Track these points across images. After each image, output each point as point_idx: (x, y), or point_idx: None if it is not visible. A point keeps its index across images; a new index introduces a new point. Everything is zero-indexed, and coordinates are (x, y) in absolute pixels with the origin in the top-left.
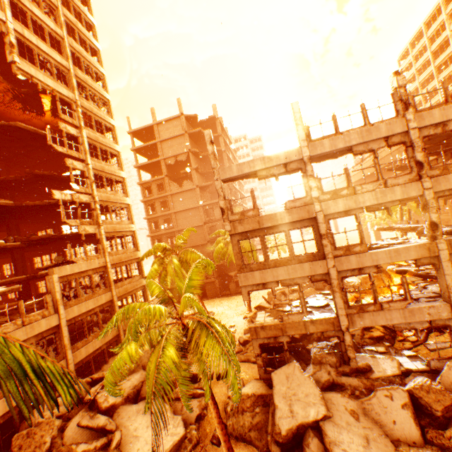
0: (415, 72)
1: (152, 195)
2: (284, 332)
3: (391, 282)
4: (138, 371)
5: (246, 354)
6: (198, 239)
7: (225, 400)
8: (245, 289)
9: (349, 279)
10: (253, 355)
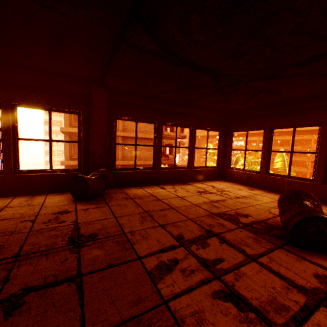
0: None
1: None
2: None
3: None
4: None
5: None
6: (147, 155)
7: None
8: None
9: None
10: None
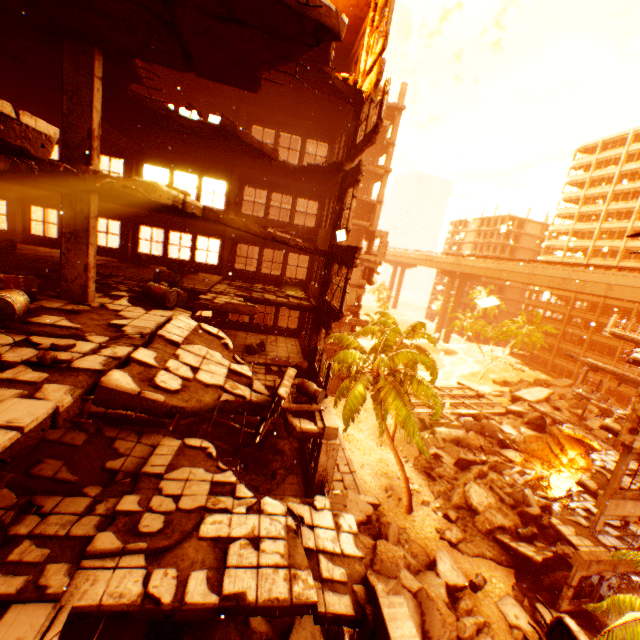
0: (588, 180)
1: (259, 197)
2: (614, 568)
3: (563, 453)
4: (401, 593)
5: (474, 543)
6: None
7: (511, 631)
8: (603, 517)
9: (506, 428)
10: (485, 547)
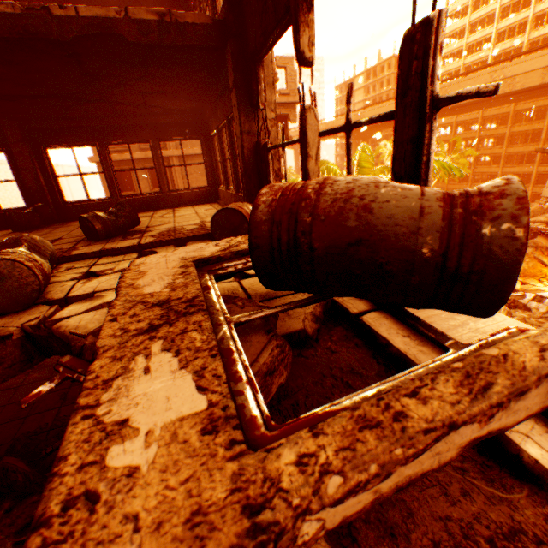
0: None
1: None
2: None
3: None
4: None
5: None
6: None
7: None
8: None
9: None
10: None
